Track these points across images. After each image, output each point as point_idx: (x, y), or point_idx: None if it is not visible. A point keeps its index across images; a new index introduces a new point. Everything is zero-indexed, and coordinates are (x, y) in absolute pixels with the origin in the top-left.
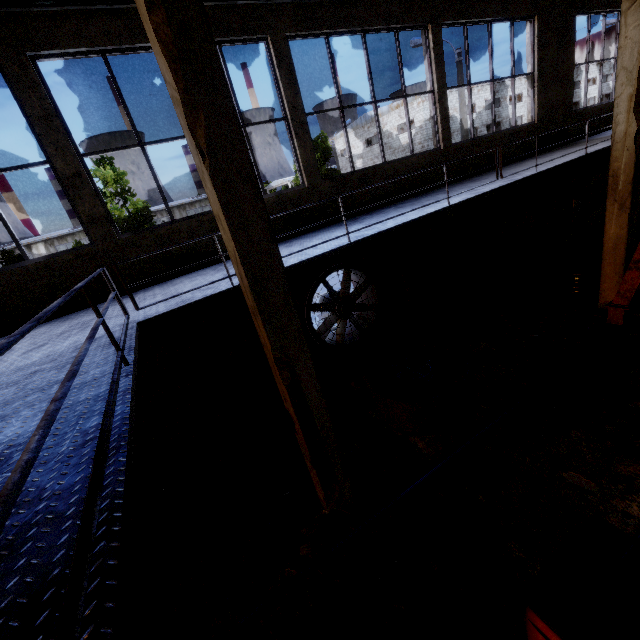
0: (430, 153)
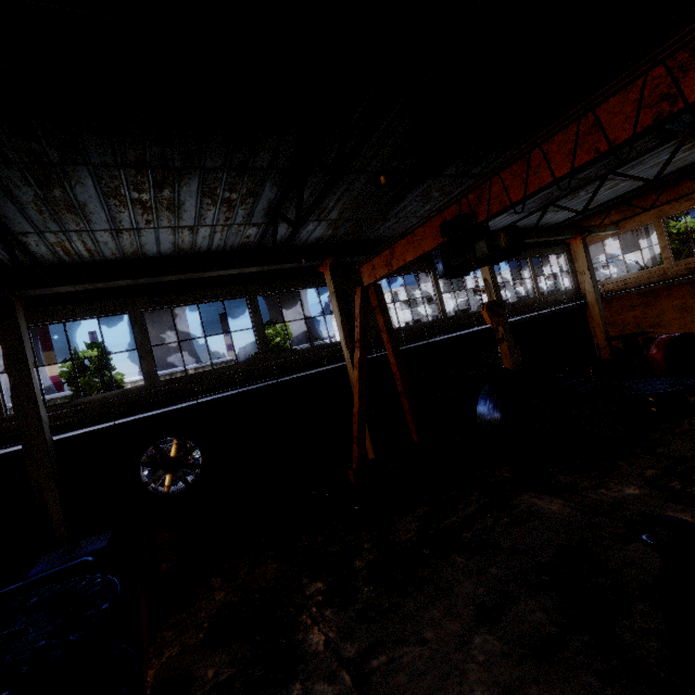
0: (251, 362)
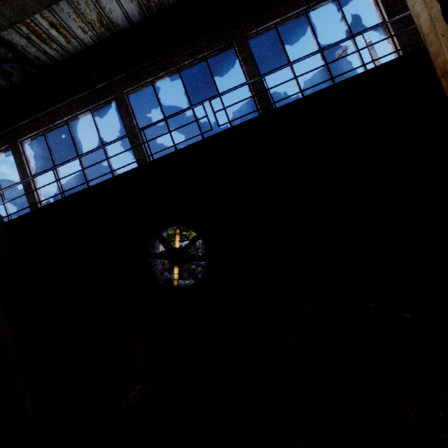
0: None
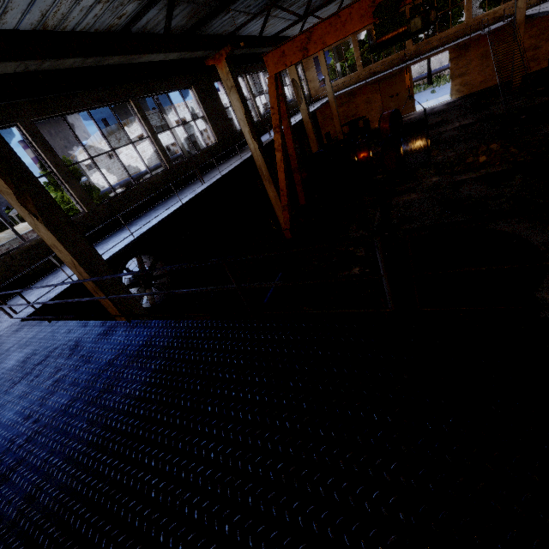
0: (163, 172)
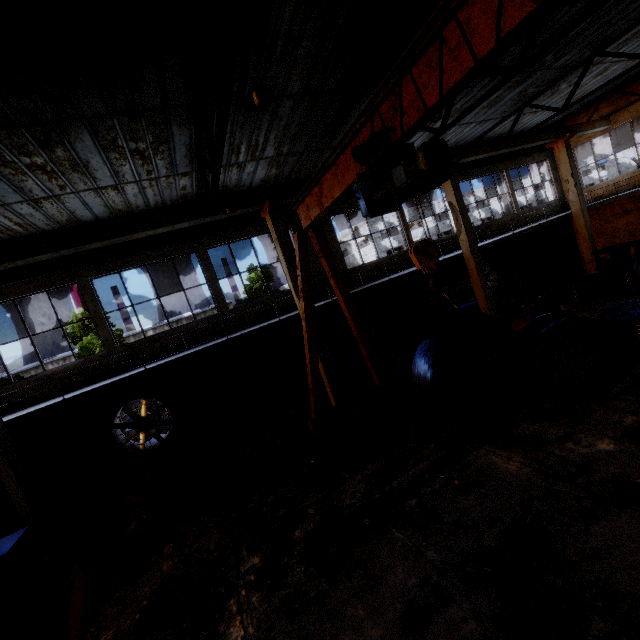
0: (209, 318)
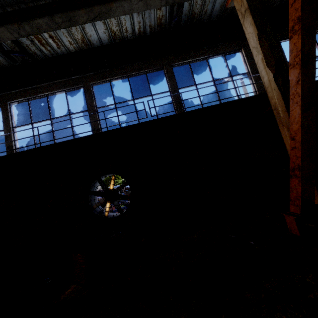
0: None
